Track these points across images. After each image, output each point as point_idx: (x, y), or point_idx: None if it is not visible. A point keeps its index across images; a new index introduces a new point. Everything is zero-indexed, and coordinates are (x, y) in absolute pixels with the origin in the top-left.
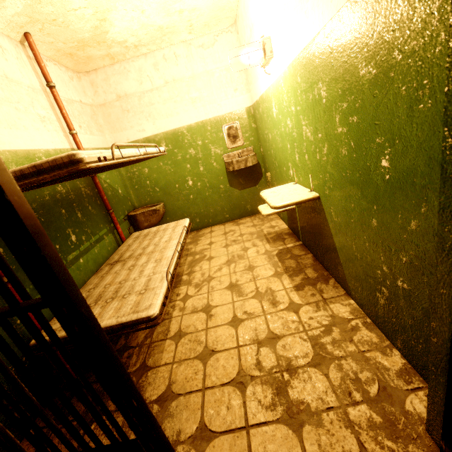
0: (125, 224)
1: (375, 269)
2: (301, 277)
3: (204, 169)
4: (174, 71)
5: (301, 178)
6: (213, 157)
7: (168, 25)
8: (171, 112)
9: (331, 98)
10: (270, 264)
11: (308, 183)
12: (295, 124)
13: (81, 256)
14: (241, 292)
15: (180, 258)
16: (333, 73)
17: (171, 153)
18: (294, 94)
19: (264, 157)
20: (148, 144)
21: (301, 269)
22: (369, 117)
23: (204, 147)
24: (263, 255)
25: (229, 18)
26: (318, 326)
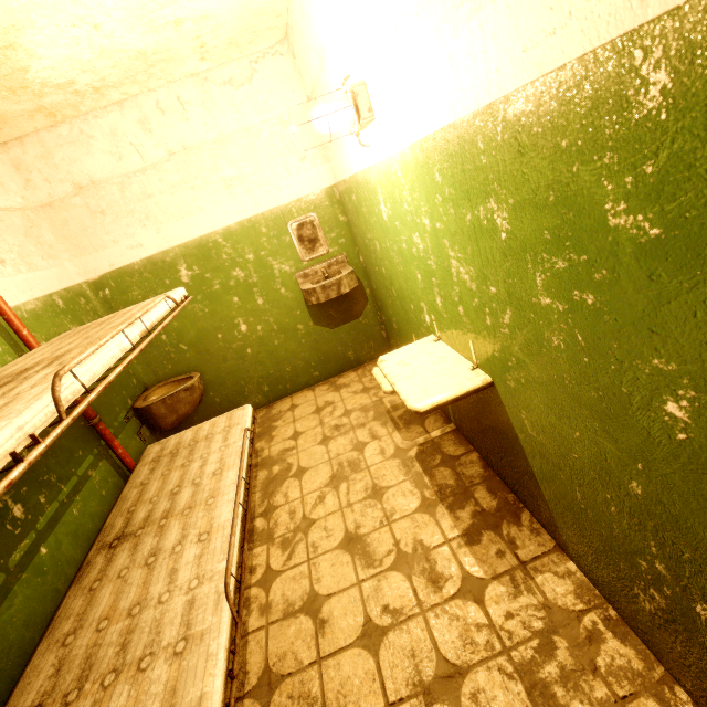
0: (130, 428)
1: (633, 554)
2: (471, 511)
3: (265, 301)
4: (183, 132)
5: (451, 337)
6: (278, 278)
7: (156, 47)
8: (189, 208)
9: (523, 238)
10: (409, 481)
11: (466, 351)
12: (432, 249)
13: (42, 541)
14: (370, 554)
15: (247, 517)
16: (529, 194)
17: (201, 281)
18: (428, 199)
19: (368, 272)
20: (149, 307)
21: (466, 490)
22: (631, 311)
23: (260, 263)
24: (393, 459)
25: (275, 28)
26: (526, 636)
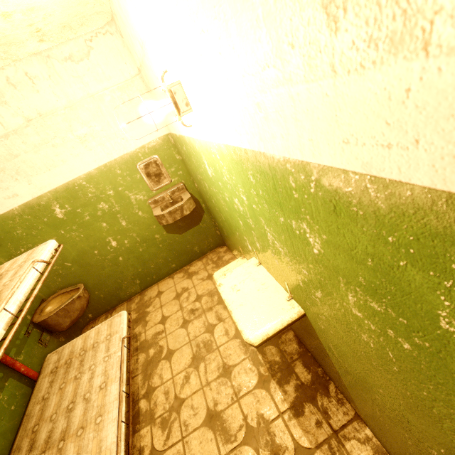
0: (32, 339)
1: None
2: (294, 385)
3: (127, 222)
4: (36, 102)
5: (269, 268)
6: (135, 205)
7: None
8: (53, 161)
9: (336, 265)
10: (248, 359)
11: (282, 284)
12: (250, 216)
13: None
14: (227, 430)
15: (130, 431)
16: (344, 245)
17: (73, 215)
18: (244, 187)
19: (202, 194)
20: (14, 289)
21: (288, 366)
22: None
23: (119, 196)
24: (235, 339)
25: (101, 12)
26: None
